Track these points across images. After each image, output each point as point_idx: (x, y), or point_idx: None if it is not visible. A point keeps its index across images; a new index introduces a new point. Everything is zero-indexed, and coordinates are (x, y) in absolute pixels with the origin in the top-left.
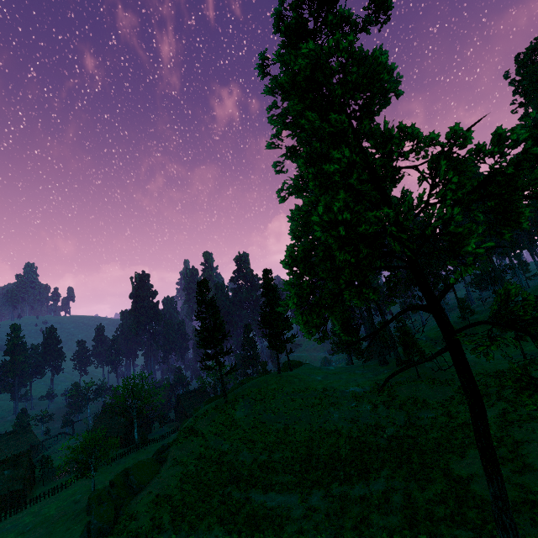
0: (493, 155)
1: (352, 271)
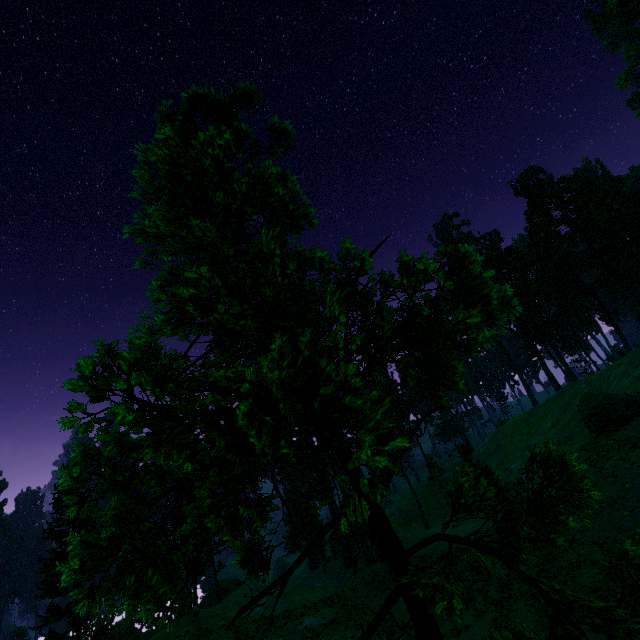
0: (405, 290)
1: (222, 473)
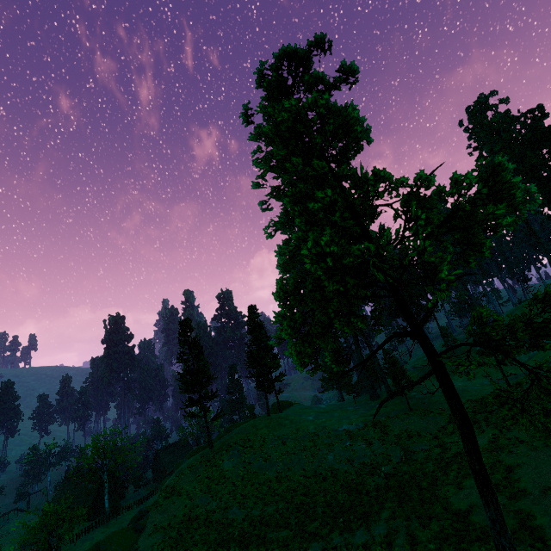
0: (454, 195)
1: (340, 301)
